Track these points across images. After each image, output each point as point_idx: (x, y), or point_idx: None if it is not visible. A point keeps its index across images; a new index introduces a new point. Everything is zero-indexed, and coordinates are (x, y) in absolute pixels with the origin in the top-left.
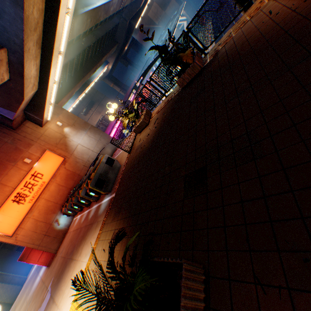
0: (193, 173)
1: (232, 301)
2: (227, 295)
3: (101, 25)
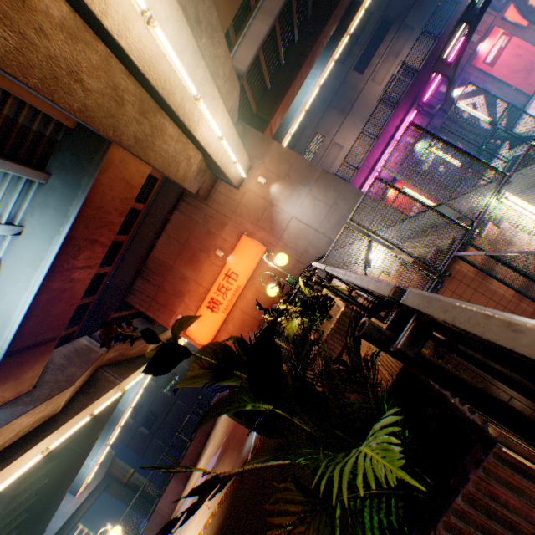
0: None
1: None
2: None
3: None
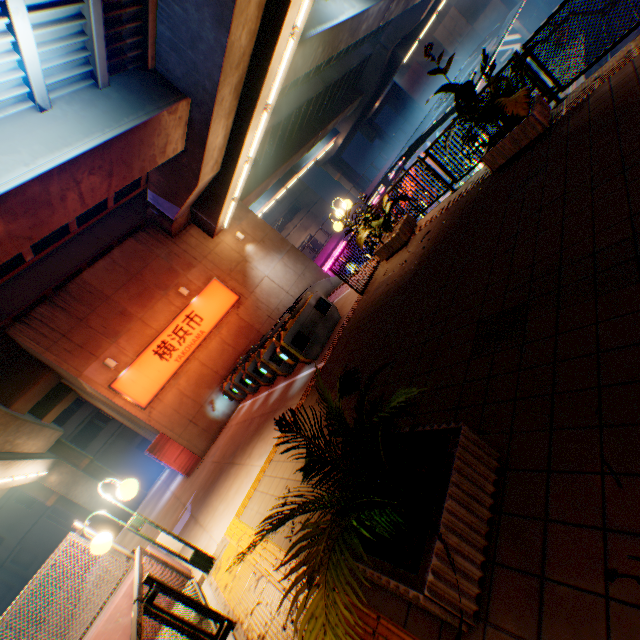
0: (496, 316)
1: (548, 500)
2: (538, 493)
3: (337, 61)
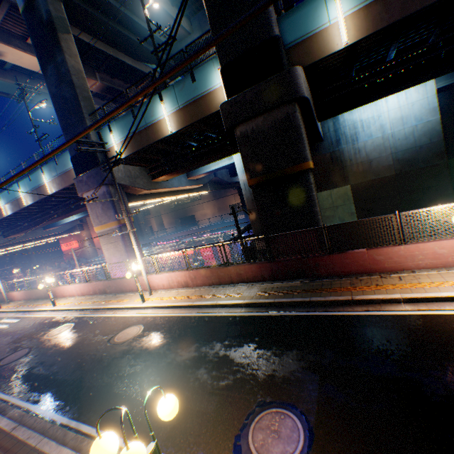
0: None
1: None
2: None
3: None
